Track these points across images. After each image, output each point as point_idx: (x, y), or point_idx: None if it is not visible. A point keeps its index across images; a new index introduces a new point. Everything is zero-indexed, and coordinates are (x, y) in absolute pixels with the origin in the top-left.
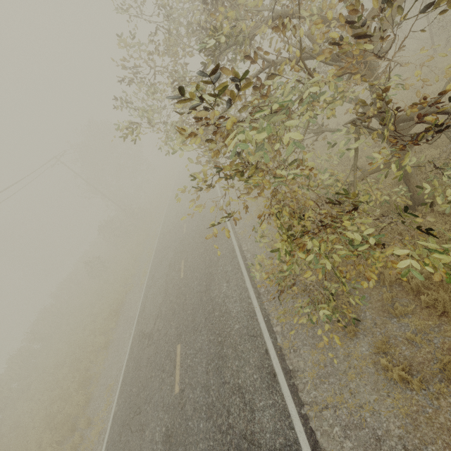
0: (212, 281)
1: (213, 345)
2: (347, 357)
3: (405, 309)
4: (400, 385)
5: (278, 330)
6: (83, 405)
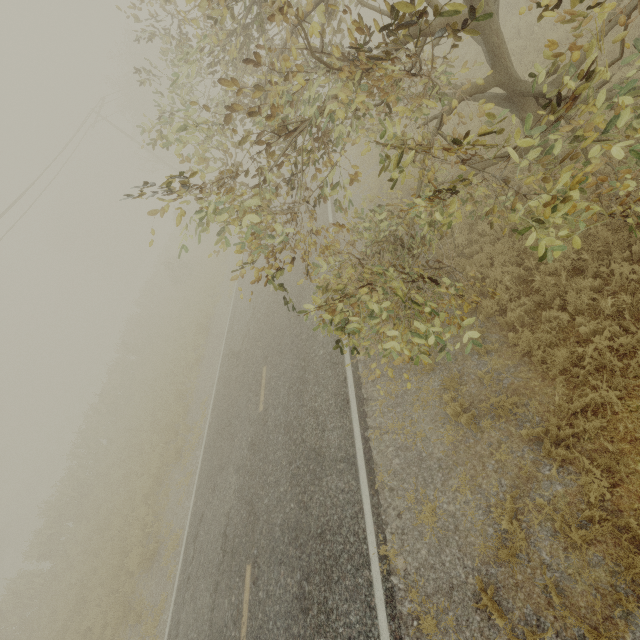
0: (303, 298)
1: (297, 370)
2: (418, 390)
3: (488, 347)
4: (456, 419)
5: (362, 359)
6: (182, 415)
